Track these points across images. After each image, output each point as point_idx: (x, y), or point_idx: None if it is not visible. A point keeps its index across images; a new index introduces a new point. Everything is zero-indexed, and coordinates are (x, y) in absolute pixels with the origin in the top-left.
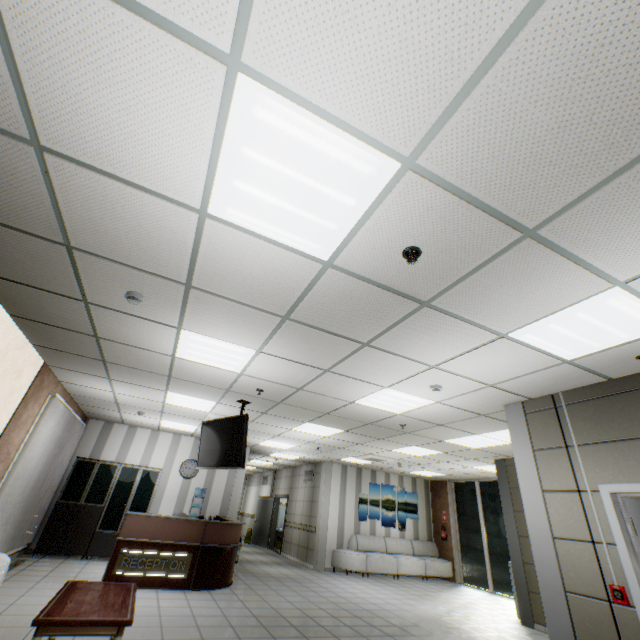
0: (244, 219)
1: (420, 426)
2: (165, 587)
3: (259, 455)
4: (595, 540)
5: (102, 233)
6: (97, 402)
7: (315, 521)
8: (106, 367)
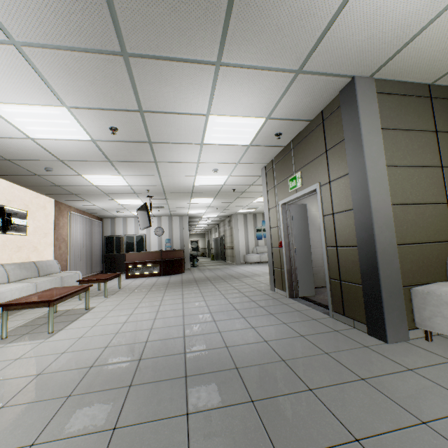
0: (45, 136)
1: (243, 188)
2: (151, 276)
3: (198, 218)
4: (278, 226)
5: (12, 153)
6: (96, 211)
7: (233, 244)
8: (78, 196)
